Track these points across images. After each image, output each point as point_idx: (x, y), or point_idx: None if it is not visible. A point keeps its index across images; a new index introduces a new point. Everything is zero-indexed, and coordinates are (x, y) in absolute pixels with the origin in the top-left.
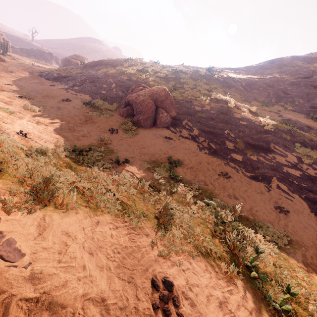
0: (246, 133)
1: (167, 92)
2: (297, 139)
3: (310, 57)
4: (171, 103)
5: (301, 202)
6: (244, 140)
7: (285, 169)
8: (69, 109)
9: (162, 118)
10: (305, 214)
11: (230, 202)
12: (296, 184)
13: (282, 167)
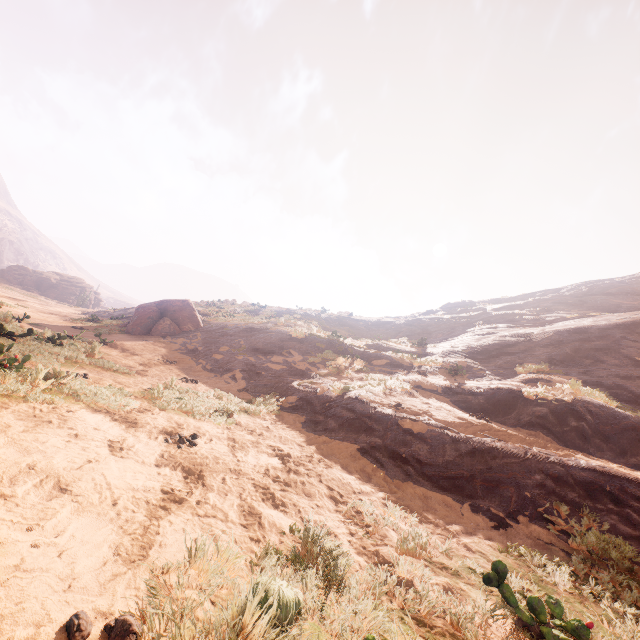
0: (263, 341)
1: (188, 303)
2: (337, 348)
3: (504, 298)
4: (191, 316)
5: (241, 385)
6: (252, 346)
7: (268, 364)
8: (58, 318)
9: (161, 325)
10: (224, 388)
11: (115, 360)
12: (261, 374)
13: (265, 363)
